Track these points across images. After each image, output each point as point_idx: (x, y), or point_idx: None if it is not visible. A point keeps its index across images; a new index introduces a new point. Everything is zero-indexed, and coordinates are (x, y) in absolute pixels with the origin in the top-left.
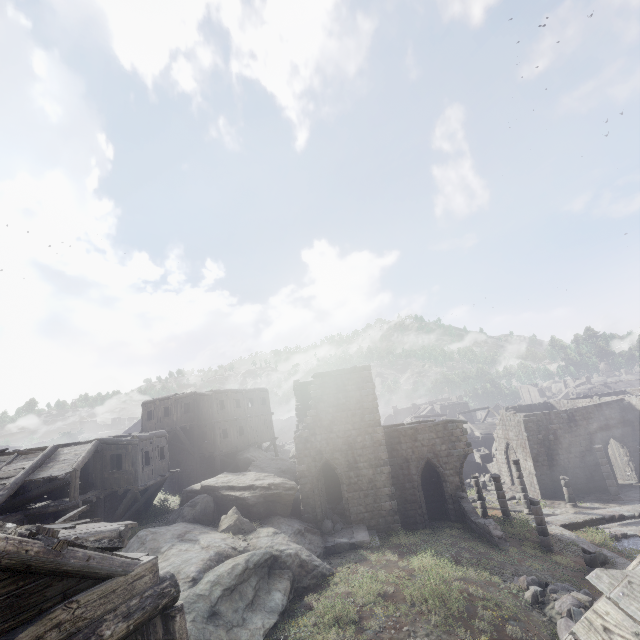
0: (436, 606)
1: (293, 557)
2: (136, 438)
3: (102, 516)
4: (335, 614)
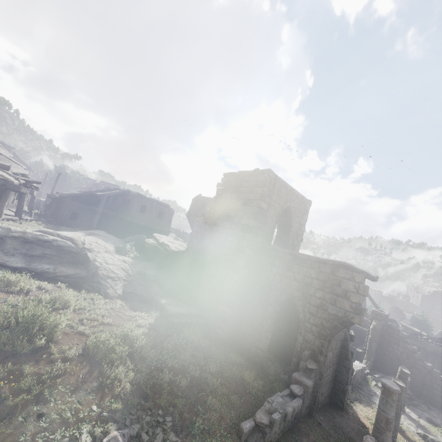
0: (1, 320)
1: (94, 267)
2: (137, 194)
3: (116, 227)
4: (10, 279)
